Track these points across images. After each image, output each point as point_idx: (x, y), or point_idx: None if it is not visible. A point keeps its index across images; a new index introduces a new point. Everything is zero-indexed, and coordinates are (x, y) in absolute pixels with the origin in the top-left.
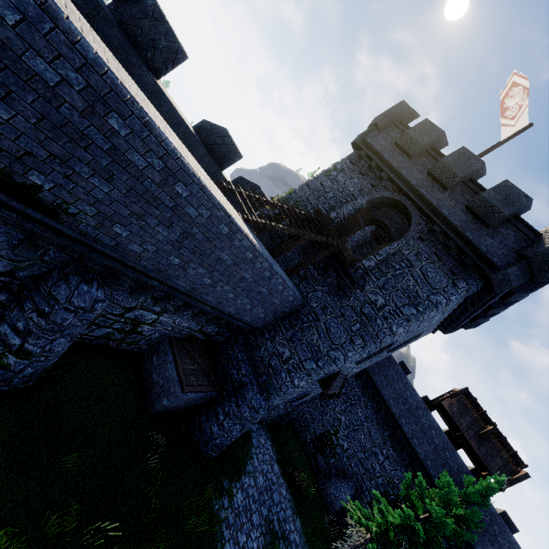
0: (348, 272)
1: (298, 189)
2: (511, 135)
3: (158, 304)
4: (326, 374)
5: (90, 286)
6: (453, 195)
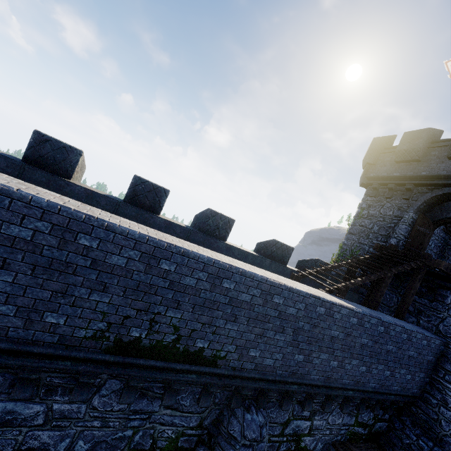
0: None
1: (345, 240)
2: None
3: (305, 408)
4: None
5: (251, 413)
6: None
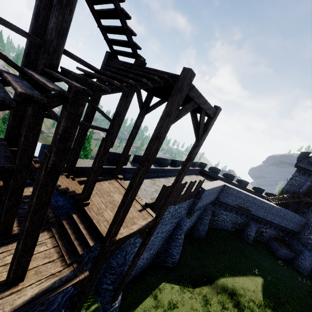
0: None
1: (284, 186)
2: None
3: (265, 226)
4: None
5: (254, 222)
6: None
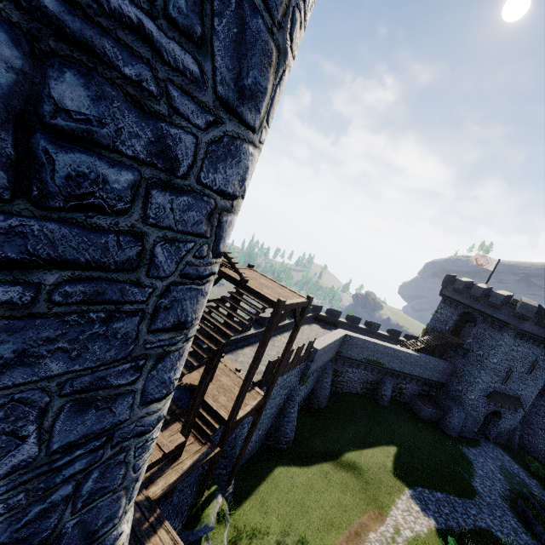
0: (463, 347)
1: (429, 322)
2: (494, 267)
3: (404, 380)
4: (483, 391)
5: (389, 378)
6: (482, 302)
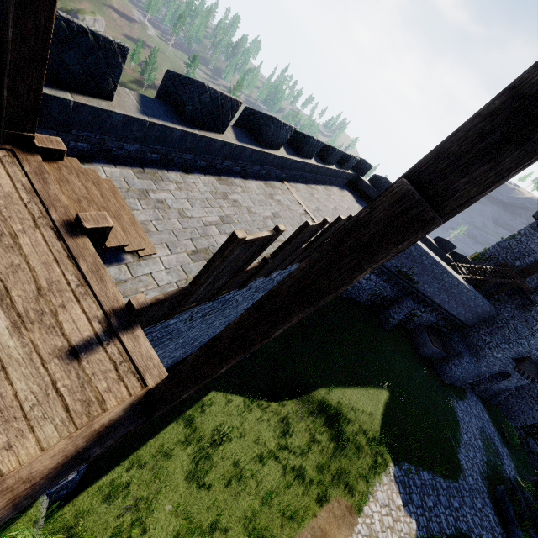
0: (528, 297)
1: (491, 247)
2: None
3: (424, 308)
4: (517, 354)
5: (410, 300)
6: None
